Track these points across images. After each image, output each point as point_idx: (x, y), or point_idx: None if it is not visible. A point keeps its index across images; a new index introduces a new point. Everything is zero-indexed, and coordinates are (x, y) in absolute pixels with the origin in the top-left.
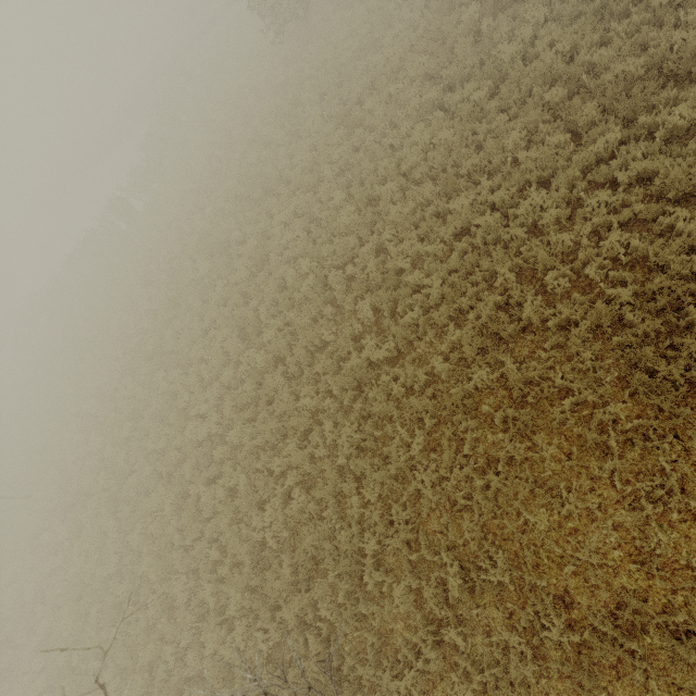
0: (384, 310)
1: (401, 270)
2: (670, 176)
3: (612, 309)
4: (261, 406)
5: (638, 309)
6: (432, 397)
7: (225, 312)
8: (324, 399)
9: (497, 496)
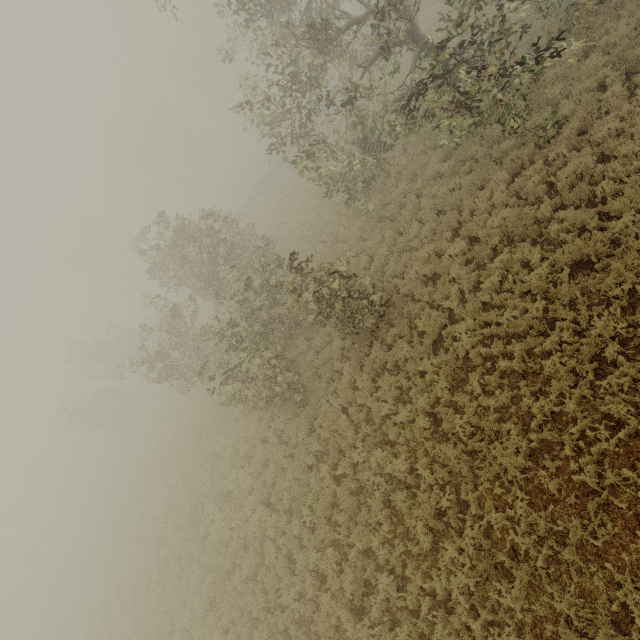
0: None
1: None
2: None
3: None
4: None
5: None
6: None
7: None
8: None
9: None
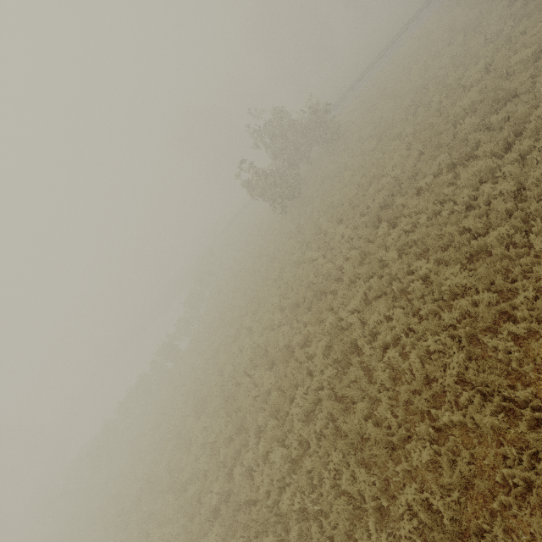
0: None
1: None
2: None
3: None
4: None
5: None
6: None
7: (314, 428)
8: None
9: None
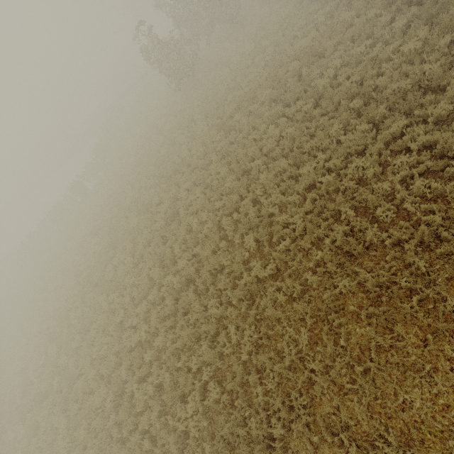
0: (263, 241)
1: (271, 214)
2: (447, 143)
3: (430, 230)
4: (179, 316)
5: (448, 228)
6: (308, 301)
7: (149, 250)
8: (226, 308)
9: (374, 379)
